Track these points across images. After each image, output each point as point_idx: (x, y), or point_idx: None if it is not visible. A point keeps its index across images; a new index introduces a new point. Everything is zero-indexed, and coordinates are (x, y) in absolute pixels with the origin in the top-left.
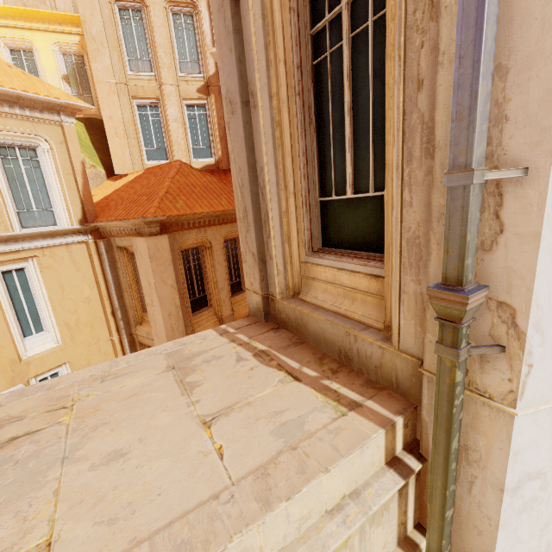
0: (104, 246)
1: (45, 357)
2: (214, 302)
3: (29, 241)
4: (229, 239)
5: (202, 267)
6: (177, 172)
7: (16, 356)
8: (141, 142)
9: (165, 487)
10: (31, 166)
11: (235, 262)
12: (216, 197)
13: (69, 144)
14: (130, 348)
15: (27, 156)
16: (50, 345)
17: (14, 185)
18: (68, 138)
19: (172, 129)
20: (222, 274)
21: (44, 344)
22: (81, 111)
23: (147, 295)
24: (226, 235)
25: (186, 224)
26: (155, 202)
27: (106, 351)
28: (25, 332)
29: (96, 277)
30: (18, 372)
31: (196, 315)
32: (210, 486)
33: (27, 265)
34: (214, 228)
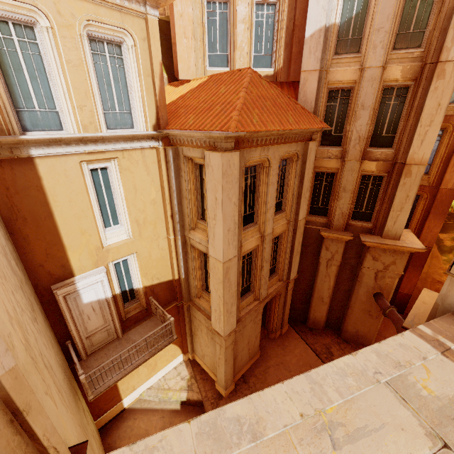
0: (172, 153)
1: (120, 247)
2: (260, 219)
3: (113, 143)
4: (283, 159)
5: (255, 185)
6: (249, 81)
7: (100, 244)
8: (206, 46)
9: None
10: (116, 64)
11: (281, 182)
12: (283, 114)
13: (151, 41)
14: (182, 247)
15: (113, 53)
16: (123, 237)
17: (101, 83)
18: (151, 34)
19: (239, 32)
20: (272, 194)
21: (119, 235)
22: (165, 2)
23: (211, 209)
24: (283, 155)
25: (255, 141)
26: (235, 114)
27: (163, 246)
28: (105, 223)
29: (161, 182)
30: (101, 256)
31: (244, 230)
32: None
33: (109, 165)
34: (275, 147)
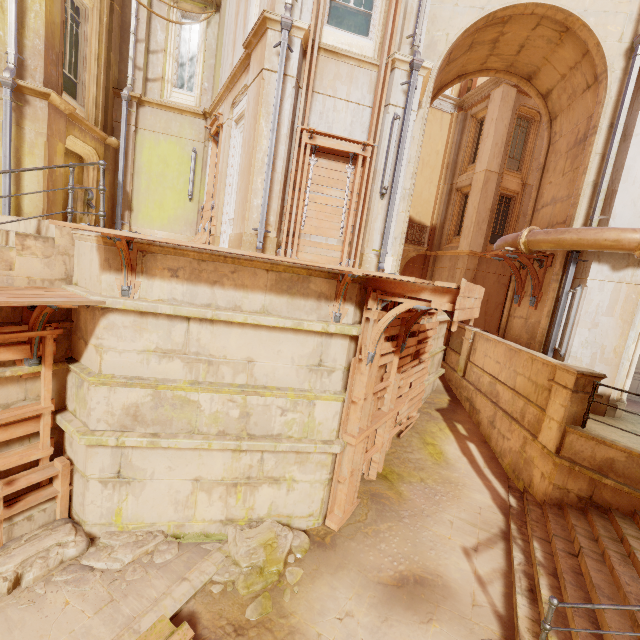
0: (462, 117)
1: None
2: (524, 168)
3: None
4: None
5: (525, 138)
6: None
7: None
8: None
9: None
10: None
11: None
12: None
13: None
14: (447, 194)
15: None
16: None
17: None
18: None
19: None
20: (540, 148)
21: None
22: None
23: (486, 131)
24: None
25: None
26: None
27: (432, 193)
28: None
29: (447, 139)
30: None
31: (507, 168)
32: None
33: None
34: None
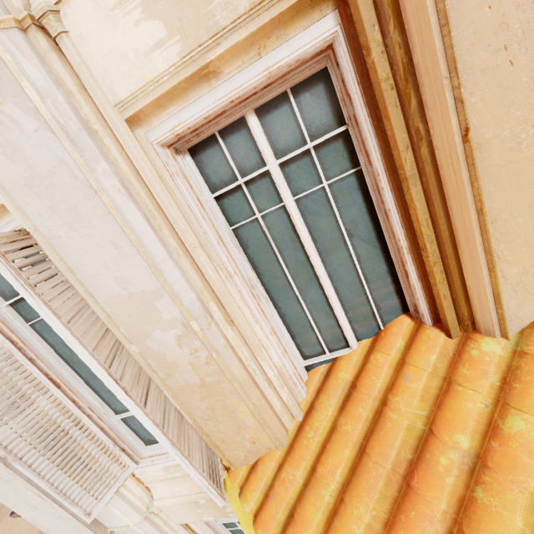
0: None
1: None
2: None
3: None
4: None
5: None
6: None
7: None
8: None
9: (23, 529)
10: None
11: None
12: None
13: None
14: None
15: None
16: None
17: None
18: None
19: None
20: None
21: None
22: None
23: None
24: None
25: None
26: None
27: None
28: None
29: None
30: None
31: None
32: (29, 533)
33: None
34: None
